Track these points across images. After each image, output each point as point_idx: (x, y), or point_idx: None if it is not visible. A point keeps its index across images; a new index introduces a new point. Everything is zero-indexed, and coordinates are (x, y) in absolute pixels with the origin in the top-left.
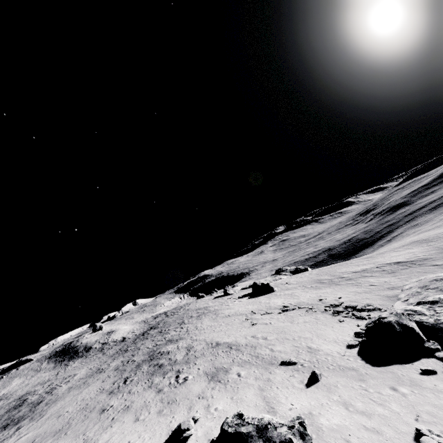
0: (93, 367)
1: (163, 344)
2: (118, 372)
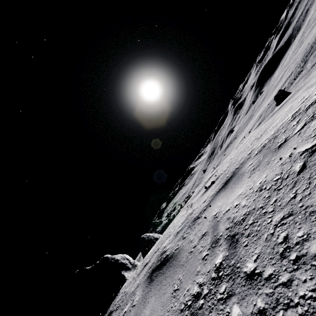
0: (255, 115)
1: (296, 48)
2: (313, 27)
